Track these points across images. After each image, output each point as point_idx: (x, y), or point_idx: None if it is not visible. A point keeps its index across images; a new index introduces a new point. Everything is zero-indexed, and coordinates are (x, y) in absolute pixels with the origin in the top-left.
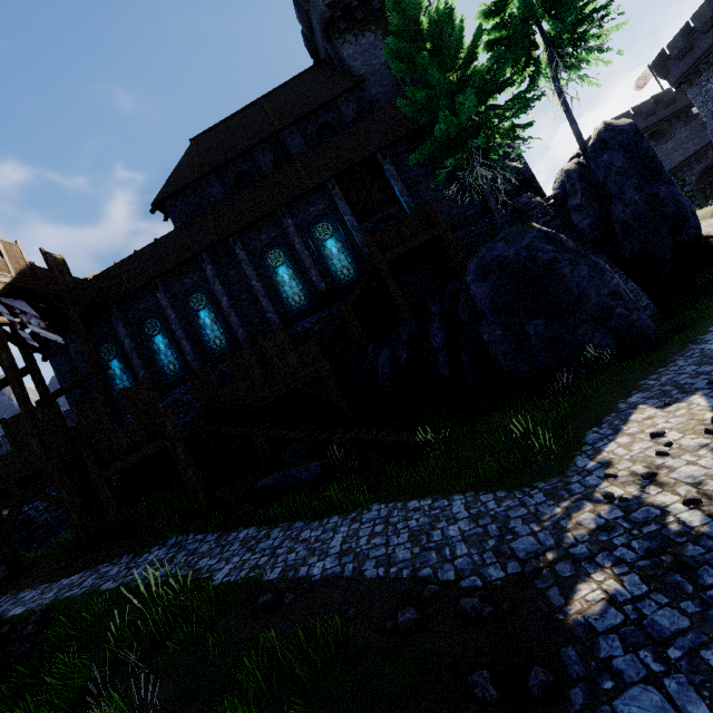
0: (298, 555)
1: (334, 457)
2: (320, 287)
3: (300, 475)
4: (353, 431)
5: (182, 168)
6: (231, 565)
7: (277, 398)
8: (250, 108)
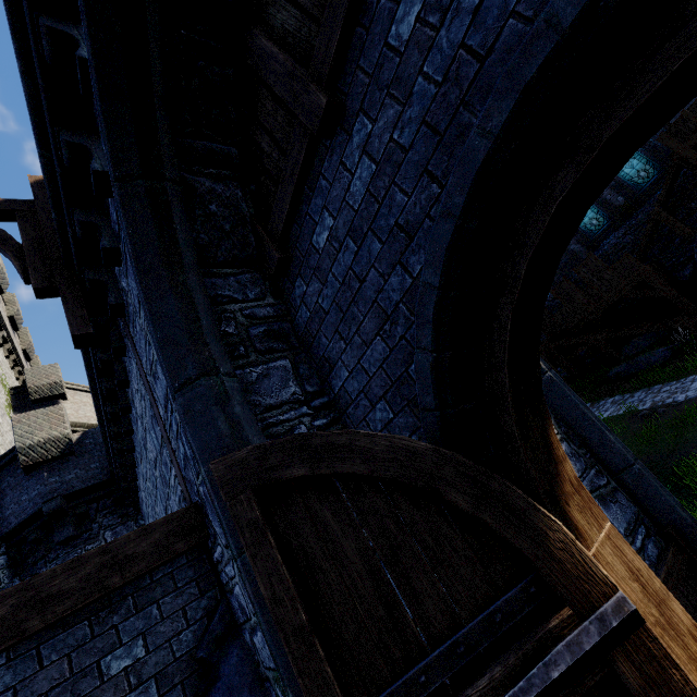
0: (661, 397)
1: (678, 337)
2: (617, 203)
3: (647, 360)
4: (696, 316)
5: None
6: (609, 411)
7: (604, 311)
8: None
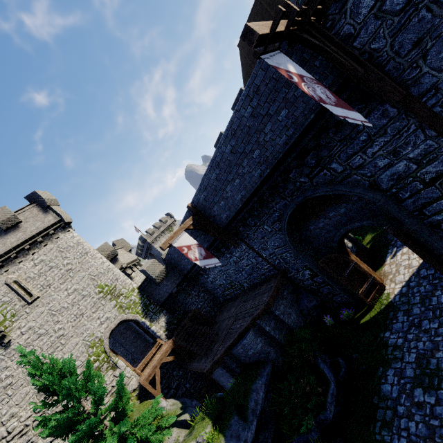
0: None
1: None
2: None
3: None
4: None
5: (244, 67)
6: None
7: None
8: (255, 8)
